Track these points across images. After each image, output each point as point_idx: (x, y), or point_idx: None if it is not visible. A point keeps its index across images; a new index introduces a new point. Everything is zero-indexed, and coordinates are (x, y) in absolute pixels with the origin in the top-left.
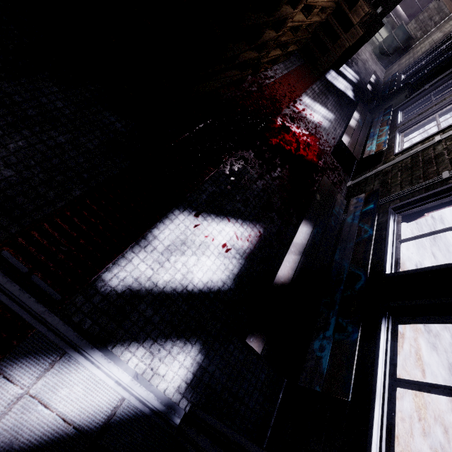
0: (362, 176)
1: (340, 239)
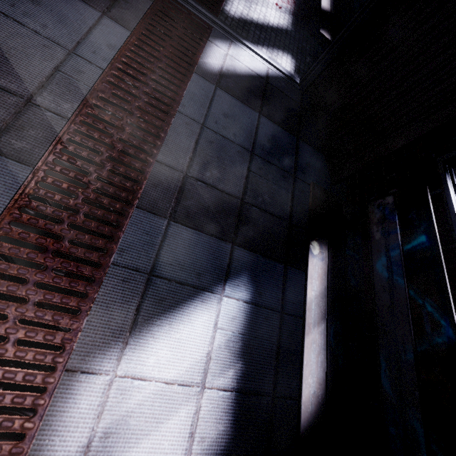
0: None
1: None
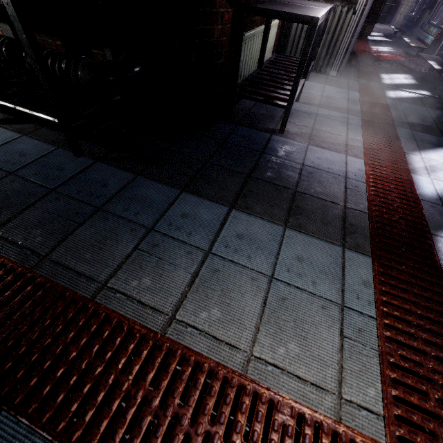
0: (436, 51)
1: None
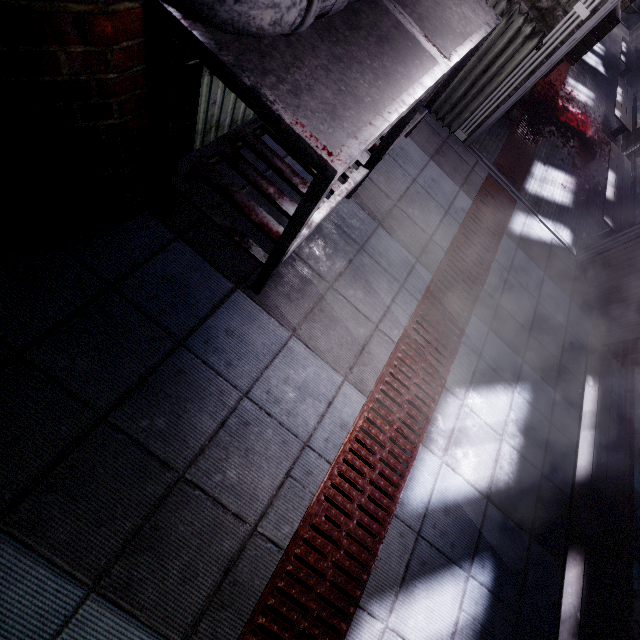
0: (637, 145)
1: (636, 182)
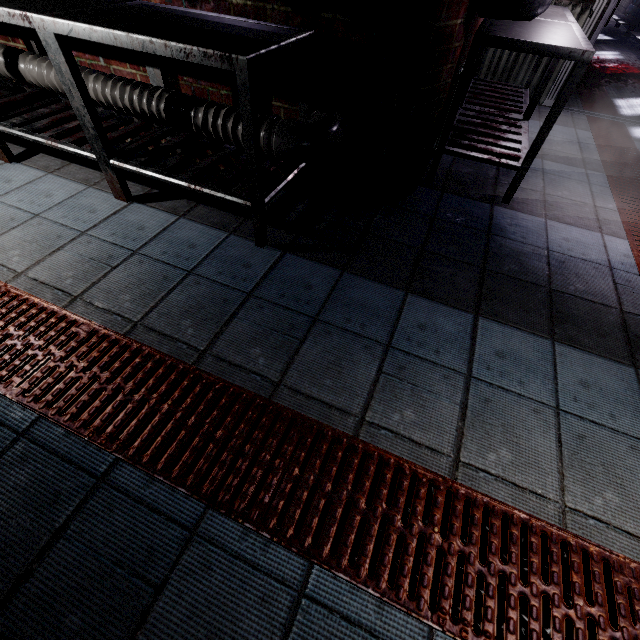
0: None
1: None
